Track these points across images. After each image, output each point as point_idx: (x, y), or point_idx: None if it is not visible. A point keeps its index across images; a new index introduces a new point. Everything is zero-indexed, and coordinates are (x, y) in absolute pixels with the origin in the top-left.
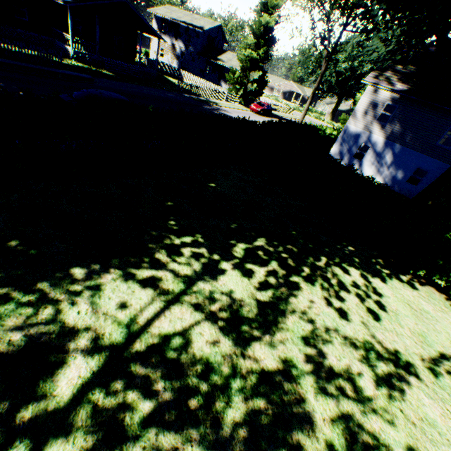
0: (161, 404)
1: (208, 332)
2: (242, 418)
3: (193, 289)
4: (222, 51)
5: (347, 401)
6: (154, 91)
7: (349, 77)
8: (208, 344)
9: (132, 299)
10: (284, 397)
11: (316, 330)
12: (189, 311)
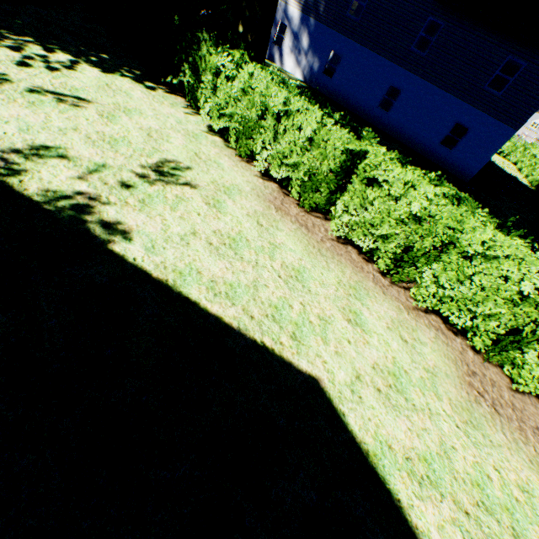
0: None
1: None
2: None
3: None
4: None
5: None
6: None
7: None
8: None
9: None
10: None
11: None
12: None
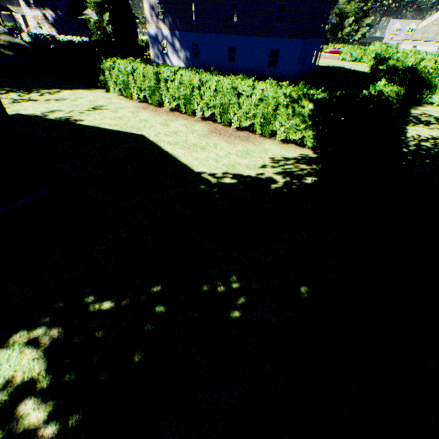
0: None
1: None
2: None
3: None
4: (88, 6)
5: None
6: None
7: None
8: None
9: None
10: None
11: None
12: None
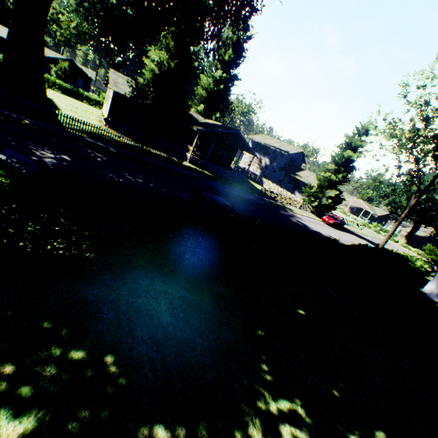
0: None
1: None
2: None
3: None
4: (300, 169)
5: None
6: (241, 193)
7: (428, 207)
8: None
9: None
10: None
11: None
12: None
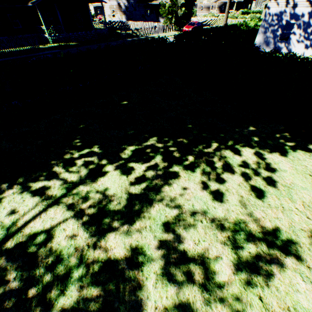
0: (6, 293)
1: (71, 228)
2: (71, 306)
3: (73, 192)
4: None
5: (191, 288)
6: (103, 45)
7: None
8: (67, 238)
9: (20, 206)
10: (120, 285)
11: (180, 215)
12: (62, 211)
